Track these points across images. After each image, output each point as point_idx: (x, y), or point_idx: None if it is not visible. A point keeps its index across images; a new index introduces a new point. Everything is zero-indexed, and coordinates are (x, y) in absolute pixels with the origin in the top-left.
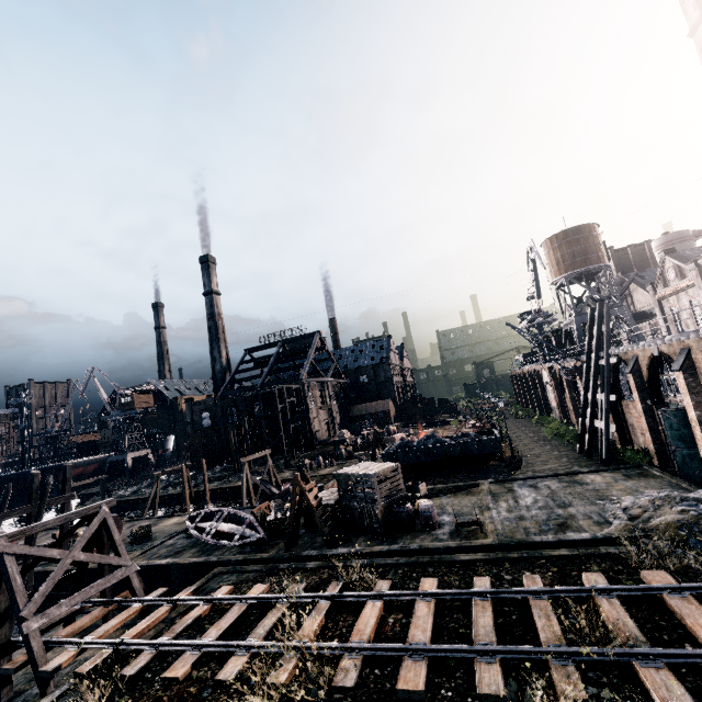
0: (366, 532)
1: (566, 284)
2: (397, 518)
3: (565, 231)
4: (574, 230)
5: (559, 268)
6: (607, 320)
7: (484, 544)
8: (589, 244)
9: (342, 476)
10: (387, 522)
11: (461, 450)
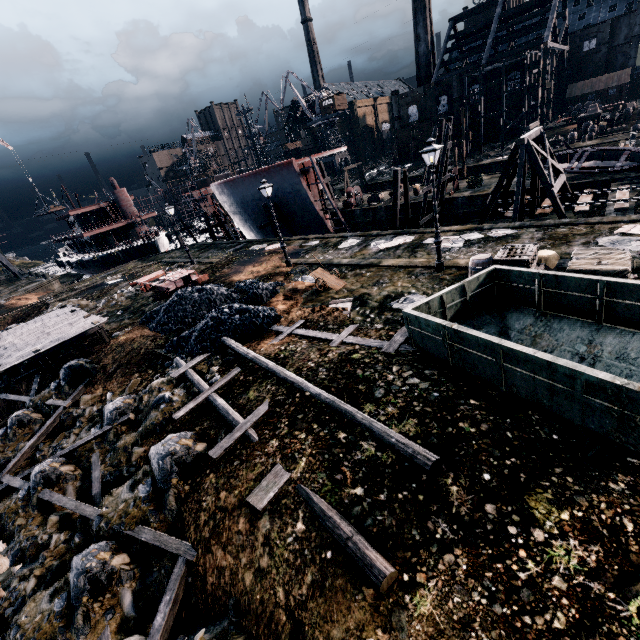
0: None
1: None
2: None
3: None
4: None
5: None
6: None
7: None
8: None
9: None
10: None
11: None
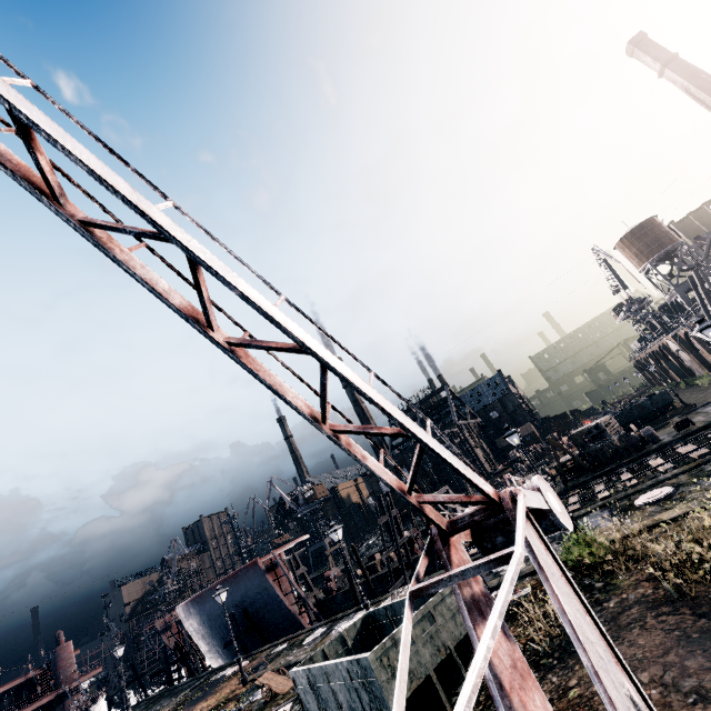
0: (612, 461)
1: (653, 268)
2: (630, 443)
3: (631, 232)
4: (638, 228)
5: (640, 258)
6: (706, 280)
7: (700, 427)
8: (656, 232)
9: (575, 435)
10: (624, 448)
11: (638, 411)
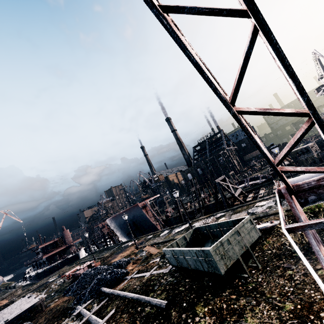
0: (310, 165)
1: None
2: (323, 156)
3: None
4: None
5: None
6: None
7: None
8: None
9: (293, 152)
10: (319, 158)
11: None
